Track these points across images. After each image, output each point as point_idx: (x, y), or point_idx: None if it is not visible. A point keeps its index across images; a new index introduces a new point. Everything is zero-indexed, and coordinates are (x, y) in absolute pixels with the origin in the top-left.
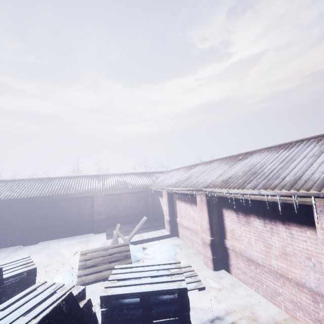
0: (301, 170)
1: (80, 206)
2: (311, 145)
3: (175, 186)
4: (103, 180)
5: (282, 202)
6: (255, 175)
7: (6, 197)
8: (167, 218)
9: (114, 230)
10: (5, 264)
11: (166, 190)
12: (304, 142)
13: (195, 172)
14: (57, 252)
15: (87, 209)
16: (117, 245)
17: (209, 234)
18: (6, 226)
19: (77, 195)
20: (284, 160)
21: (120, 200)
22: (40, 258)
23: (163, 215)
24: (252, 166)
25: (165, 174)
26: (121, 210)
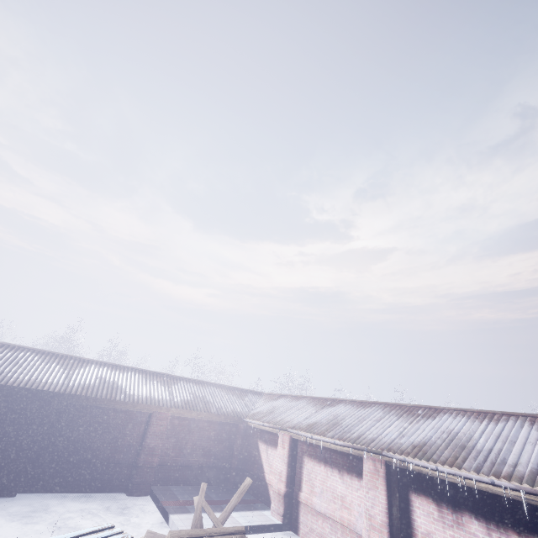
0: (533, 460)
1: (122, 429)
2: (526, 425)
3: (314, 431)
4: (170, 387)
5: (515, 501)
6: (467, 450)
7: (5, 379)
8: (281, 489)
9: (171, 494)
10: (82, 534)
11: (290, 434)
12: (512, 418)
13: (344, 416)
14: (71, 525)
15: (132, 438)
16: (228, 529)
17: (387, 534)
18: None
19: (127, 406)
20: (498, 437)
21: (191, 432)
22: (37, 535)
23: (262, 479)
24: (452, 433)
25: (268, 399)
26: (187, 453)
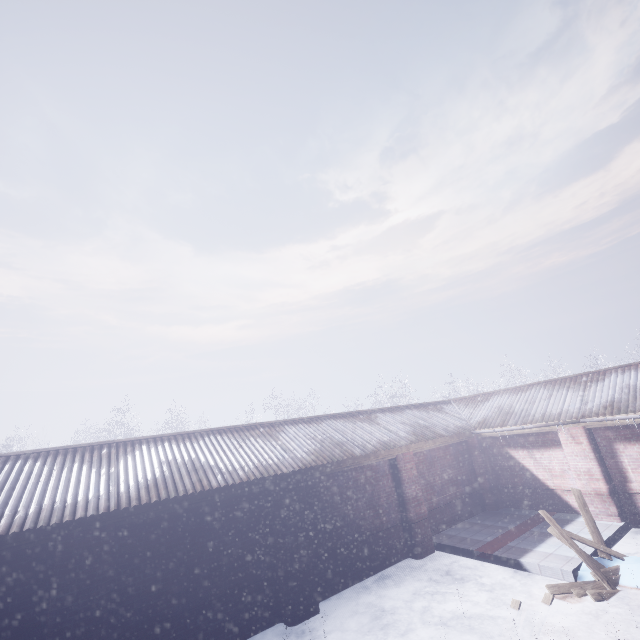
0: None
1: (372, 488)
2: None
3: (632, 410)
4: (378, 423)
5: None
6: None
7: (235, 475)
8: (600, 488)
9: (467, 540)
10: None
11: (581, 425)
12: None
13: None
14: (440, 616)
15: (386, 495)
16: None
17: None
18: (234, 566)
19: (370, 459)
20: None
21: (433, 466)
22: None
23: (541, 488)
24: None
25: (472, 404)
26: (439, 491)
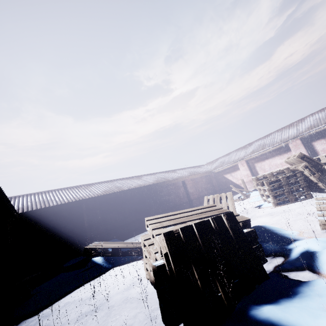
0: None
1: (177, 191)
2: None
3: (257, 151)
4: (177, 172)
5: None
6: None
7: (131, 187)
8: (250, 179)
9: None
10: None
11: (244, 160)
12: None
13: (263, 142)
14: None
15: (182, 193)
16: None
17: None
18: (136, 213)
19: (175, 181)
20: None
21: (198, 184)
22: None
23: (235, 185)
24: (318, 118)
25: (212, 163)
26: (201, 192)
